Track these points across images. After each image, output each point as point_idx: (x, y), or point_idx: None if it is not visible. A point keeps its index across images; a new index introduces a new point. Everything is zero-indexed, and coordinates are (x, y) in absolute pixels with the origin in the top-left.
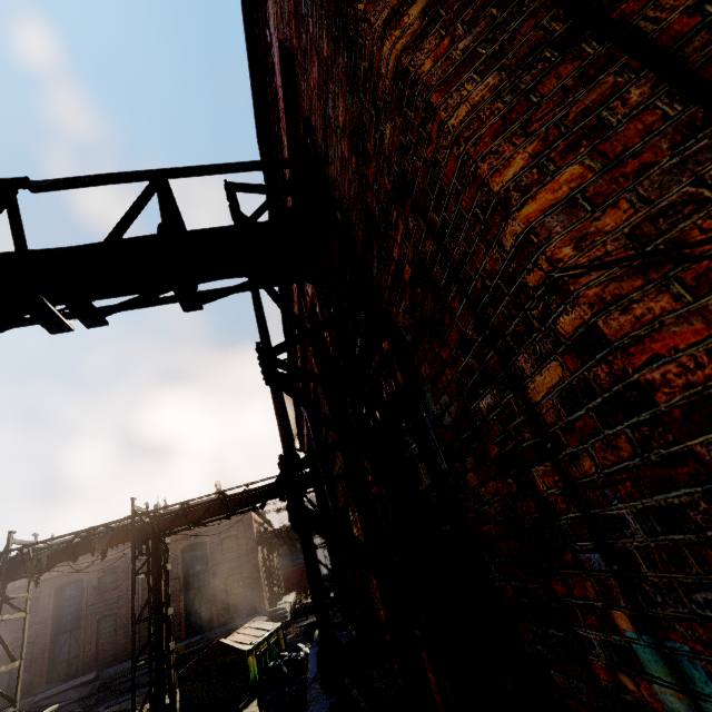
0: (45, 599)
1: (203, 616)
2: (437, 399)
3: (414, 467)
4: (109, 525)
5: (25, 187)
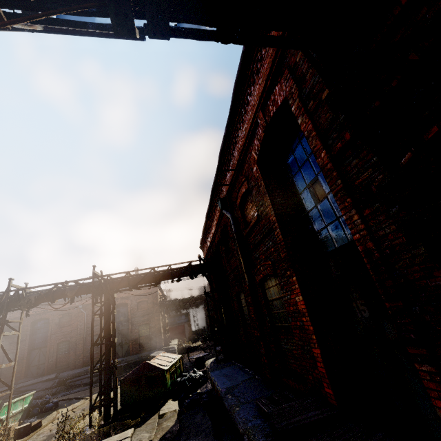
0: (24, 327)
1: (123, 347)
2: None
3: None
4: (77, 282)
5: None
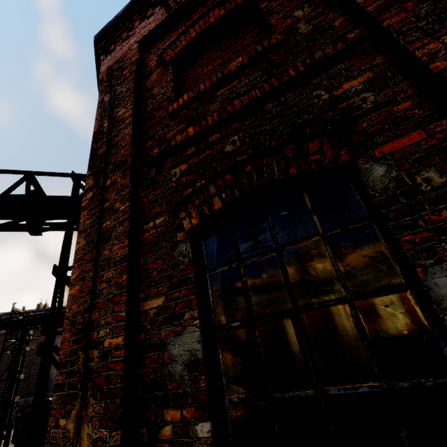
0: None
1: (52, 381)
2: None
3: None
4: None
5: None
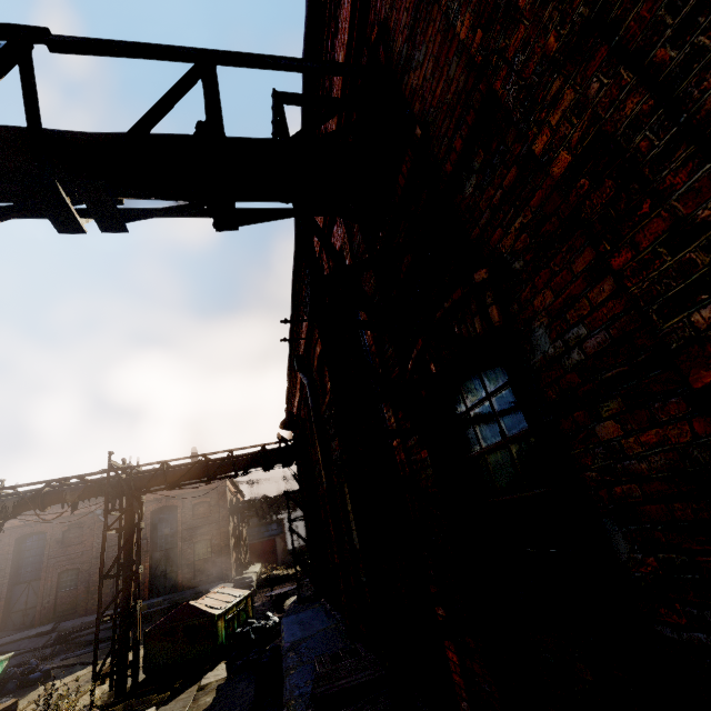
0: (4, 547)
1: (167, 579)
2: (560, 335)
3: (466, 430)
4: (83, 477)
5: (43, 39)
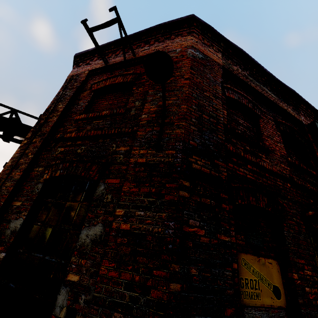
0: None
1: None
2: None
3: None
4: None
5: None
